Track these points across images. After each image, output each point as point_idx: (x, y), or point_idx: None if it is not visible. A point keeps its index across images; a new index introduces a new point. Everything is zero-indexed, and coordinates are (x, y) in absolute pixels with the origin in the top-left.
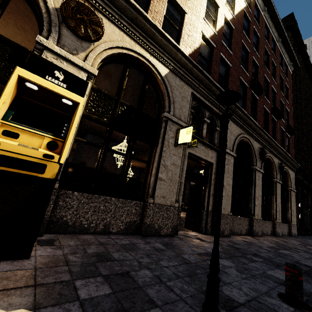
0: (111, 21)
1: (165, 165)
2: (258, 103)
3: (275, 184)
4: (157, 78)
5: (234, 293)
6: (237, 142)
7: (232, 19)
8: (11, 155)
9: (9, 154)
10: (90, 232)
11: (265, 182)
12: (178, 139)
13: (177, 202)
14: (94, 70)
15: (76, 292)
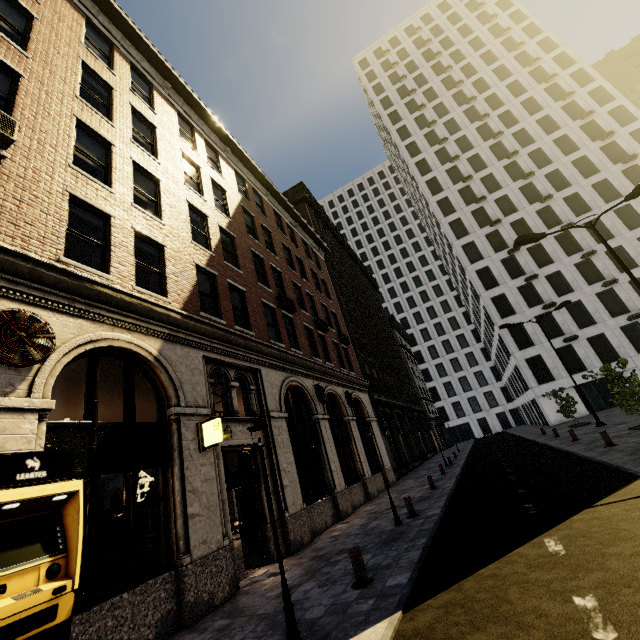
0: (58, 311)
1: (194, 488)
2: (295, 323)
3: (349, 425)
4: (147, 360)
5: (315, 612)
6: (284, 393)
7: (229, 224)
8: (13, 620)
9: (9, 621)
10: None
11: (337, 428)
12: (203, 439)
13: (226, 536)
14: (49, 402)
15: None
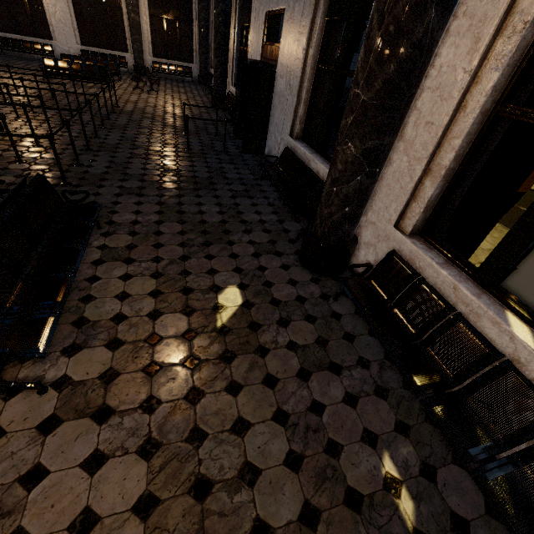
0: None
1: None
2: None
3: None
4: None
5: None
6: None
7: None
8: None
9: None
10: None
11: None
12: None
13: None
14: None
15: None
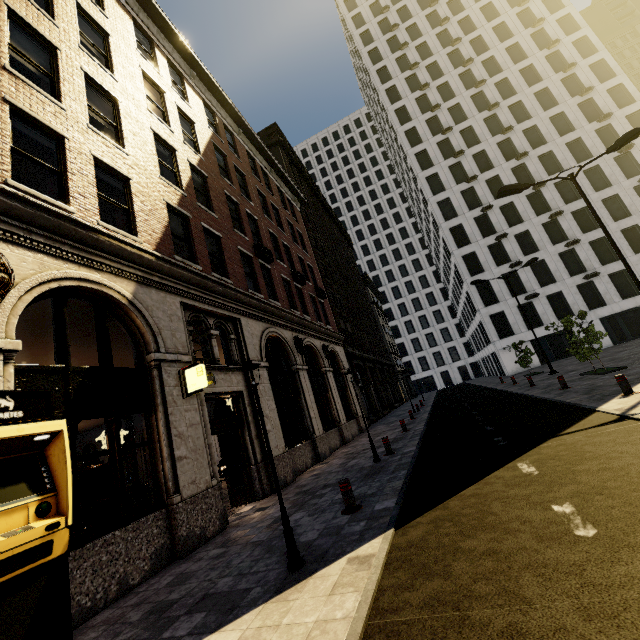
0: (12, 242)
1: (180, 432)
2: (272, 274)
3: (326, 375)
4: (120, 303)
5: (309, 536)
6: (264, 343)
7: (200, 162)
8: (5, 556)
9: (1, 558)
10: (100, 608)
11: (315, 378)
12: (187, 385)
13: (213, 477)
14: (14, 343)
15: (174, 637)
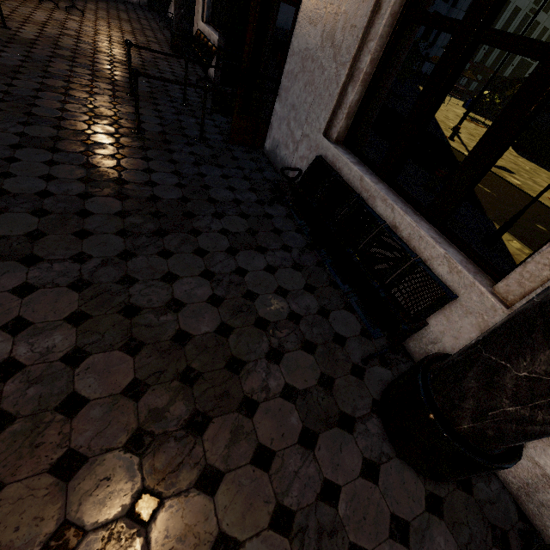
0: None
1: None
2: None
3: None
4: None
5: None
6: None
7: None
8: None
9: None
10: None
11: None
12: None
13: None
14: None
15: None
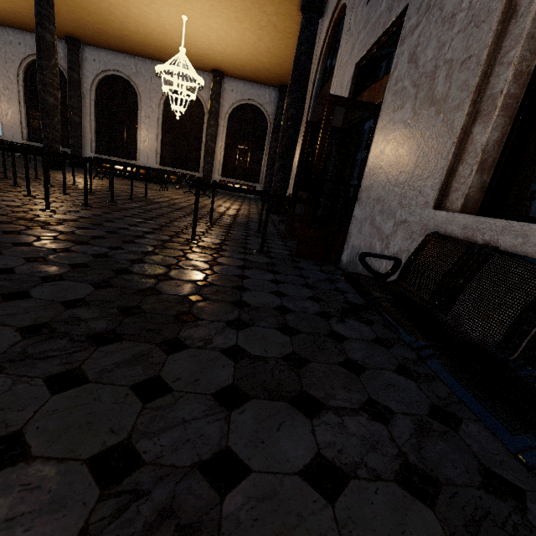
0: None
1: None
2: None
3: None
4: None
5: None
6: None
7: None
8: None
9: None
10: None
11: None
12: None
13: None
14: None
15: None
